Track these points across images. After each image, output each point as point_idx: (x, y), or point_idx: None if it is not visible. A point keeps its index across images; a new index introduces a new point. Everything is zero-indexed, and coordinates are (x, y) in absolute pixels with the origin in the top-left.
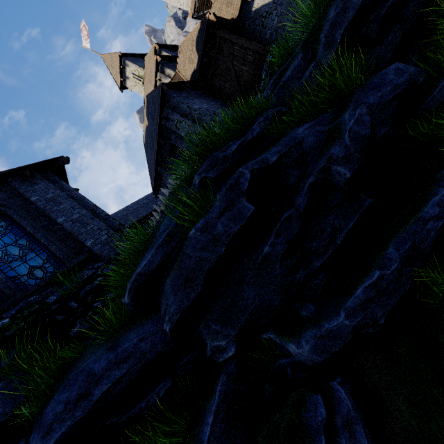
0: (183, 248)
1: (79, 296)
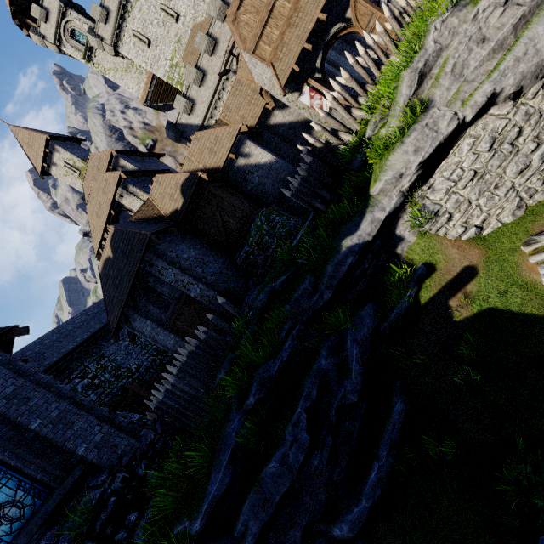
0: (262, 475)
1: (95, 531)
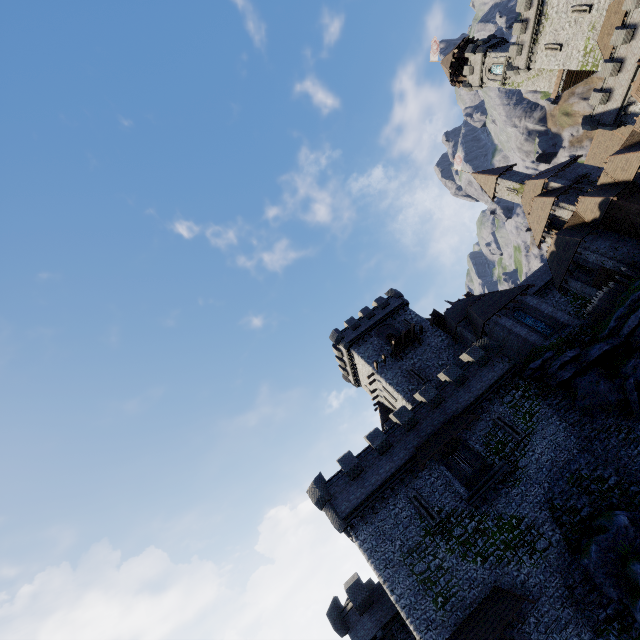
0: (628, 320)
1: (571, 336)
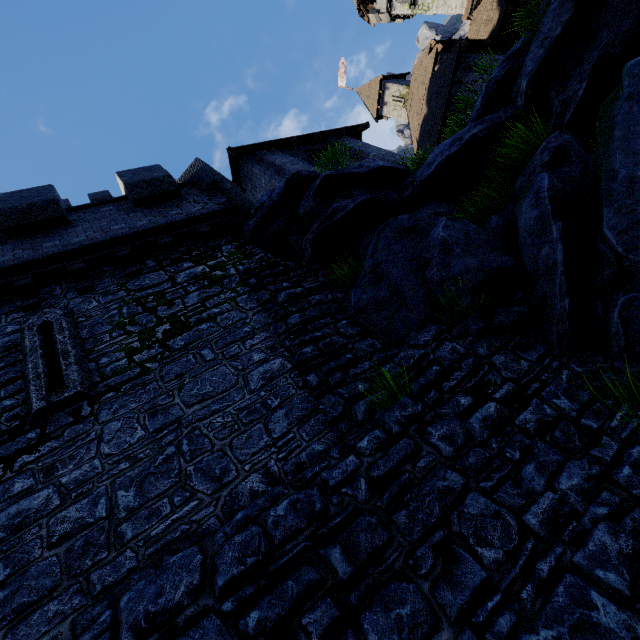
0: (542, 21)
1: None
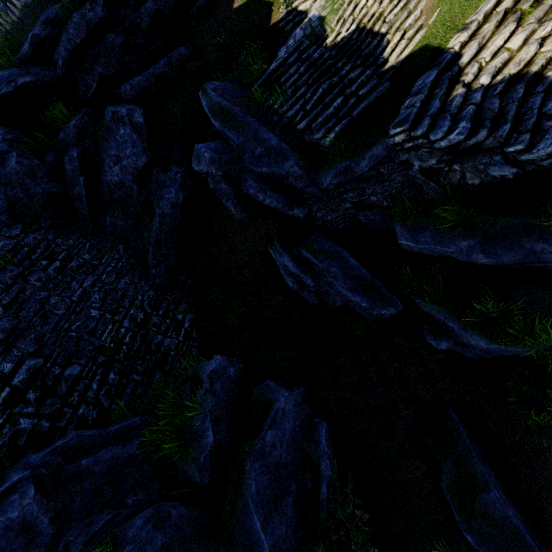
0: (68, 23)
1: None
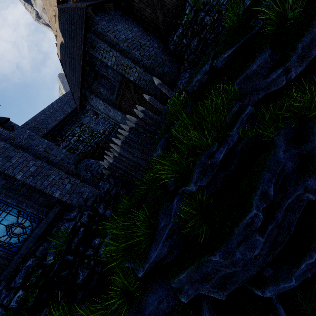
0: (202, 261)
1: (71, 250)
